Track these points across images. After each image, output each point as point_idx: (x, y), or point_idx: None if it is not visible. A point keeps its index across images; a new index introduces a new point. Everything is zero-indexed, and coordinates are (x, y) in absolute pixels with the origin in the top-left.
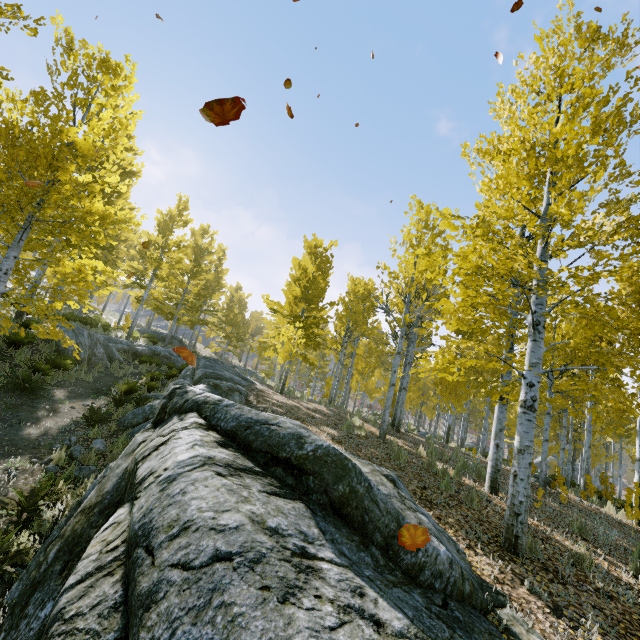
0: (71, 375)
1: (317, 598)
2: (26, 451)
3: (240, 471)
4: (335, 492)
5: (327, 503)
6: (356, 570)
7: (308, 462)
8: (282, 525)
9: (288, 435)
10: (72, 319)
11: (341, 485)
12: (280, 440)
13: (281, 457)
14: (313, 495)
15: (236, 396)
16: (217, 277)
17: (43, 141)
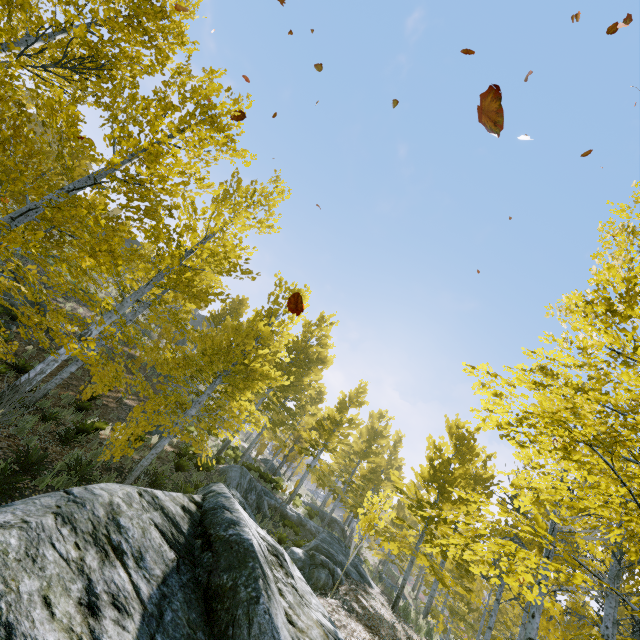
0: None
1: (76, 544)
2: None
3: (163, 512)
4: (217, 578)
5: (204, 583)
6: (150, 620)
7: (219, 541)
8: (130, 532)
9: (228, 518)
10: (253, 469)
11: (227, 575)
12: (220, 520)
13: (209, 532)
14: (199, 568)
15: (323, 573)
16: (389, 464)
17: (246, 329)
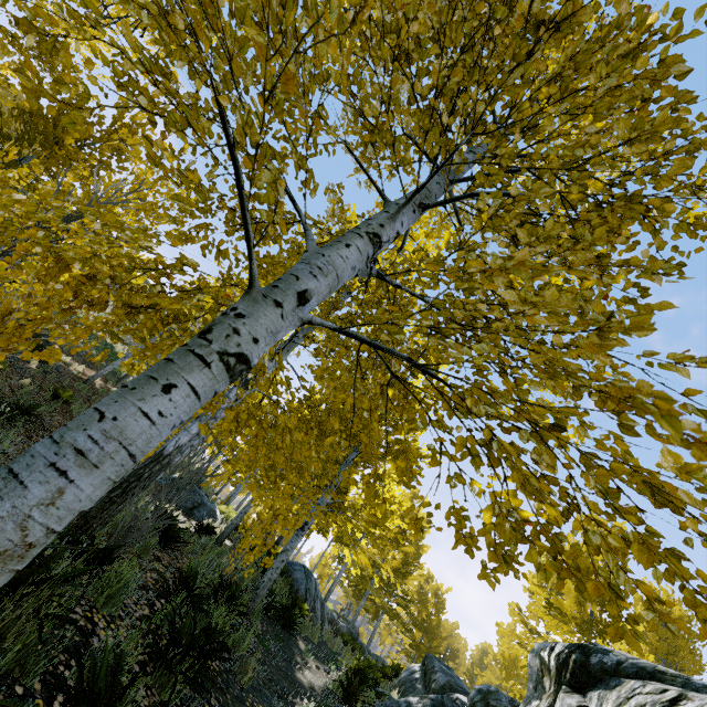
0: (304, 625)
1: None
2: (309, 700)
3: None
4: None
5: None
6: None
7: None
8: None
9: None
10: None
11: None
12: None
13: None
14: None
15: None
16: (416, 553)
17: None
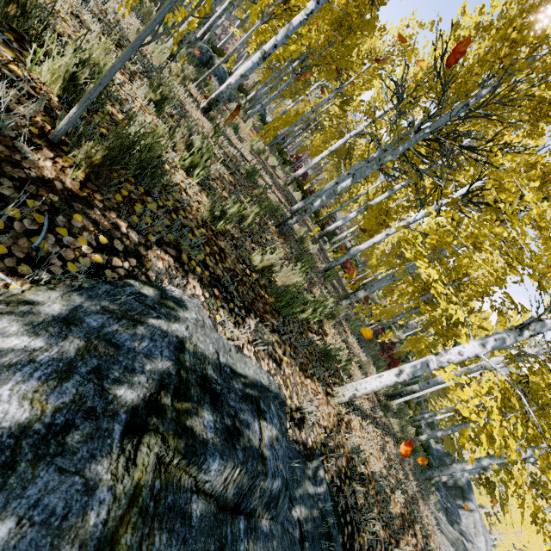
0: None
1: None
2: None
3: None
4: None
5: None
6: None
7: None
8: None
9: None
10: None
11: None
12: None
13: None
14: None
15: None
16: None
17: None
